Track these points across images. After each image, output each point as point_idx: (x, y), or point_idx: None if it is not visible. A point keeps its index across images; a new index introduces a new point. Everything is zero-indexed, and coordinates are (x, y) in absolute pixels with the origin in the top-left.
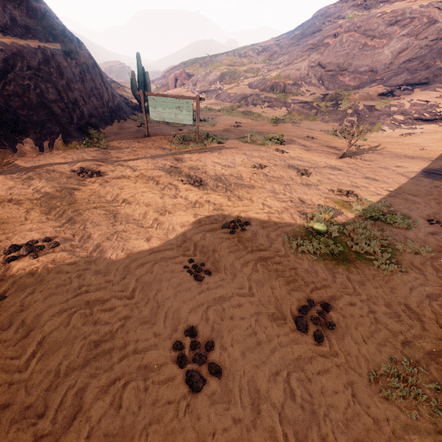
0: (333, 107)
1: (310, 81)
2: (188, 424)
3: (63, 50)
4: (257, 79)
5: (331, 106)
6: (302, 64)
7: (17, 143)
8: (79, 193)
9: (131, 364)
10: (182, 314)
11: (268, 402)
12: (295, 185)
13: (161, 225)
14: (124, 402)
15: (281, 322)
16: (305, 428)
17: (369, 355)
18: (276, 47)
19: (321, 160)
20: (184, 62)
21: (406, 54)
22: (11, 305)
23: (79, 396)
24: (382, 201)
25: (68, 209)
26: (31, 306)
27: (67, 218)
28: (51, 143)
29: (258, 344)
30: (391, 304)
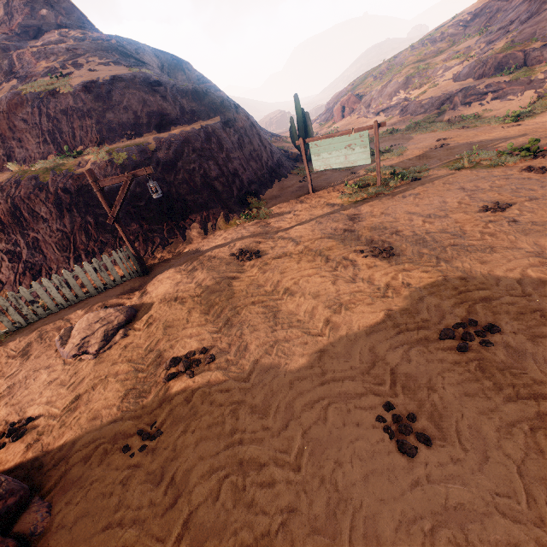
0: None
1: None
2: None
3: (222, 122)
4: (467, 64)
5: None
6: None
7: (186, 231)
8: (237, 283)
9: None
10: (382, 531)
11: None
12: None
13: (336, 331)
14: None
15: None
16: None
17: None
18: (499, 2)
19: None
20: (351, 83)
21: None
22: (165, 447)
23: None
24: None
25: (225, 306)
26: (182, 454)
27: (224, 320)
28: (214, 223)
29: None
30: None
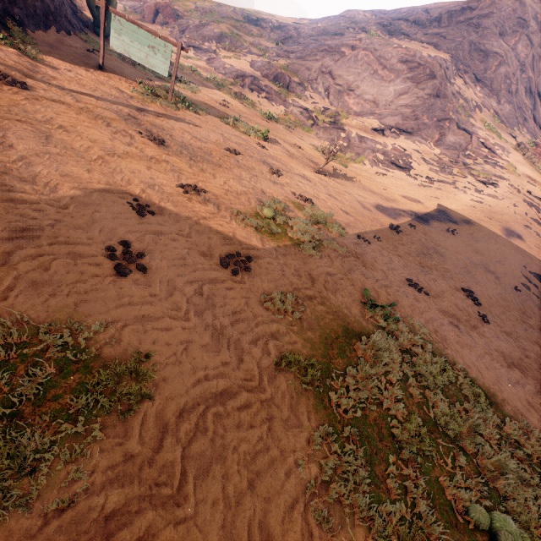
0: (330, 125)
1: (317, 87)
2: (112, 289)
3: None
4: (262, 60)
5: (329, 123)
6: (314, 65)
7: None
8: None
9: (61, 249)
10: (119, 232)
11: (181, 292)
12: (263, 179)
13: (108, 164)
14: (53, 267)
15: (209, 258)
16: (204, 309)
17: (268, 289)
18: (294, 32)
19: (298, 168)
20: None
21: (405, 98)
22: None
23: (5, 256)
24: (331, 212)
25: None
26: None
27: None
28: None
29: (184, 264)
30: (299, 270)
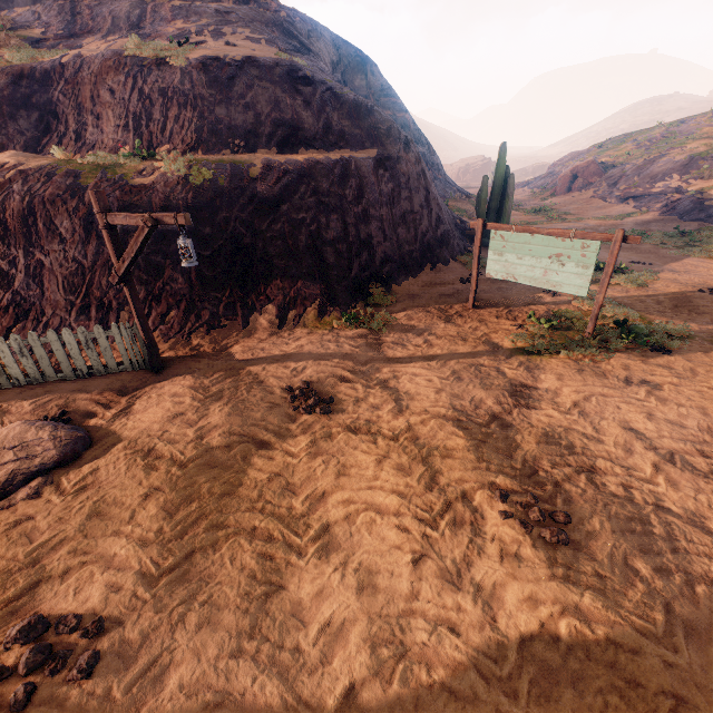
0: None
1: None
2: None
3: (376, 159)
4: None
5: None
6: None
7: (253, 313)
8: (258, 461)
9: None
10: None
11: None
12: None
13: None
14: None
15: None
16: None
17: None
18: None
19: None
20: (598, 144)
21: None
22: None
23: None
24: None
25: (208, 512)
26: None
27: (181, 552)
28: (299, 313)
29: None
30: None
